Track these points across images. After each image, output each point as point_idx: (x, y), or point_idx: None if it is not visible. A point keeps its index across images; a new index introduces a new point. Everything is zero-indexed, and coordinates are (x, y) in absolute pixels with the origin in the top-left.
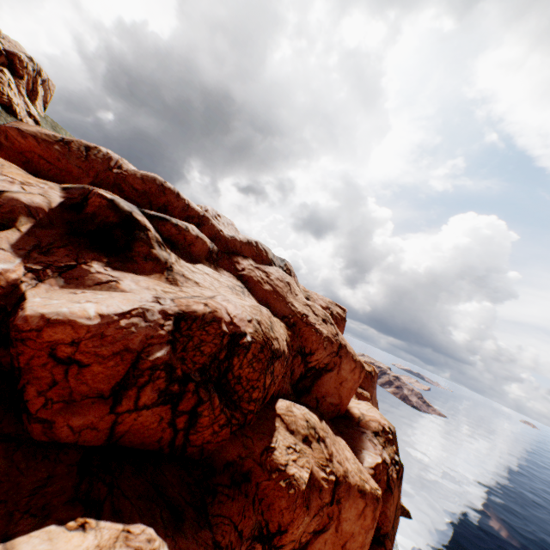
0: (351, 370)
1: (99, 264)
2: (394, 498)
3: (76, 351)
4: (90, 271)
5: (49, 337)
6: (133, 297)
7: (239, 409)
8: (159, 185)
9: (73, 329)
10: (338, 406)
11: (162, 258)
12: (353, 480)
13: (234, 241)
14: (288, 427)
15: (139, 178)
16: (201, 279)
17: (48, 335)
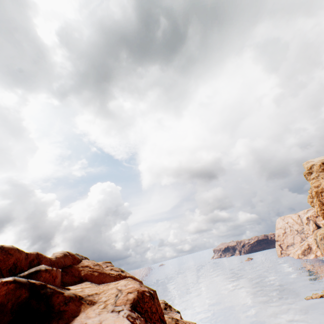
0: None
1: None
2: None
3: None
4: None
5: None
6: (112, 319)
7: None
8: (0, 250)
9: None
10: None
11: (72, 294)
12: None
13: (59, 259)
14: None
15: None
16: (91, 291)
17: None
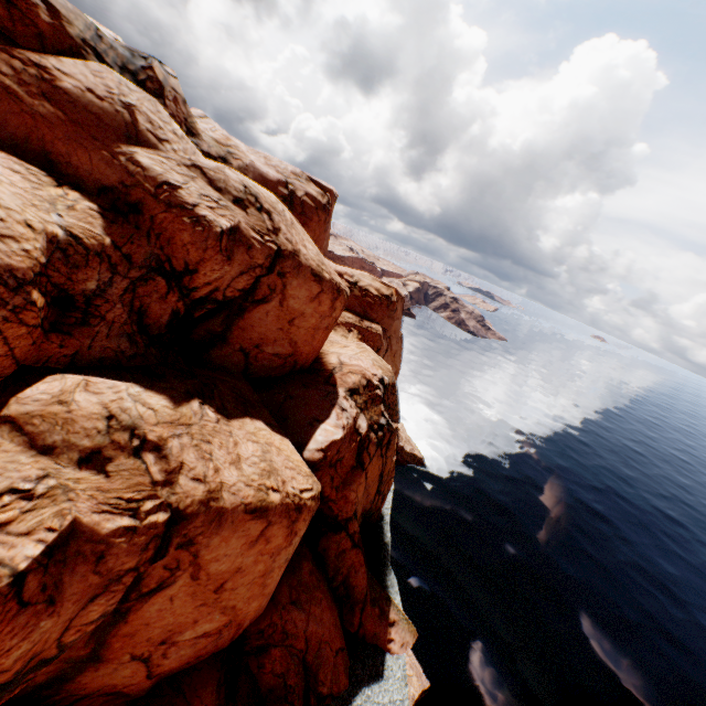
0: (311, 299)
1: None
2: (368, 474)
3: None
4: None
5: None
6: None
7: None
8: None
9: None
10: (291, 358)
11: None
12: (235, 500)
13: None
14: (36, 442)
15: None
16: None
17: None
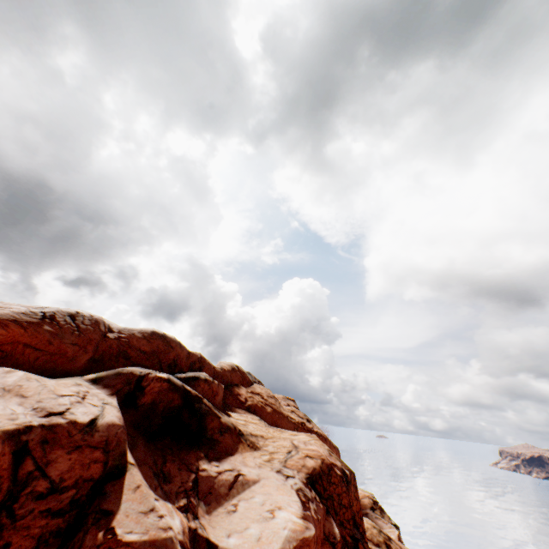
0: None
1: (204, 462)
2: None
3: None
4: (212, 476)
5: None
6: (275, 483)
7: None
8: (162, 339)
9: (309, 548)
10: None
11: (230, 424)
12: None
13: (224, 372)
14: (374, 542)
15: (142, 337)
16: (257, 430)
17: None
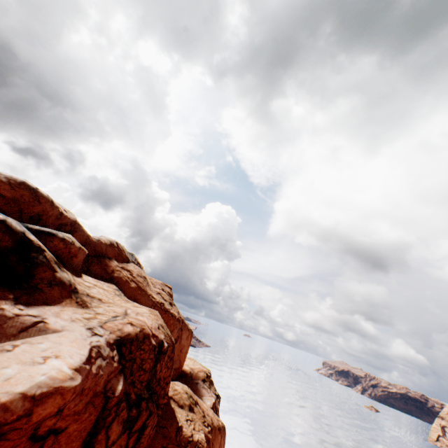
0: (186, 338)
1: (7, 303)
2: None
3: (59, 419)
4: (7, 316)
5: (37, 417)
6: (75, 336)
7: (159, 406)
8: (31, 191)
9: (61, 397)
10: (178, 369)
11: (66, 280)
12: (216, 423)
13: (100, 244)
14: (179, 404)
15: (6, 182)
16: (99, 294)
17: (37, 415)
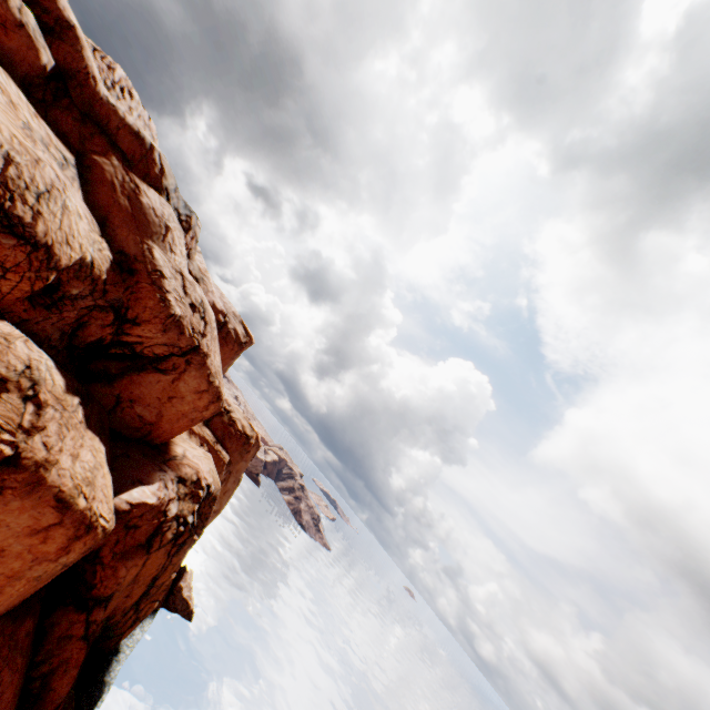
0: (197, 391)
1: None
2: (149, 560)
3: None
4: None
5: None
6: None
7: None
8: None
9: None
10: (150, 427)
11: None
12: (57, 480)
13: (112, 111)
14: None
15: None
16: None
17: None
